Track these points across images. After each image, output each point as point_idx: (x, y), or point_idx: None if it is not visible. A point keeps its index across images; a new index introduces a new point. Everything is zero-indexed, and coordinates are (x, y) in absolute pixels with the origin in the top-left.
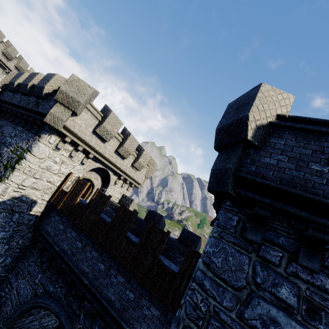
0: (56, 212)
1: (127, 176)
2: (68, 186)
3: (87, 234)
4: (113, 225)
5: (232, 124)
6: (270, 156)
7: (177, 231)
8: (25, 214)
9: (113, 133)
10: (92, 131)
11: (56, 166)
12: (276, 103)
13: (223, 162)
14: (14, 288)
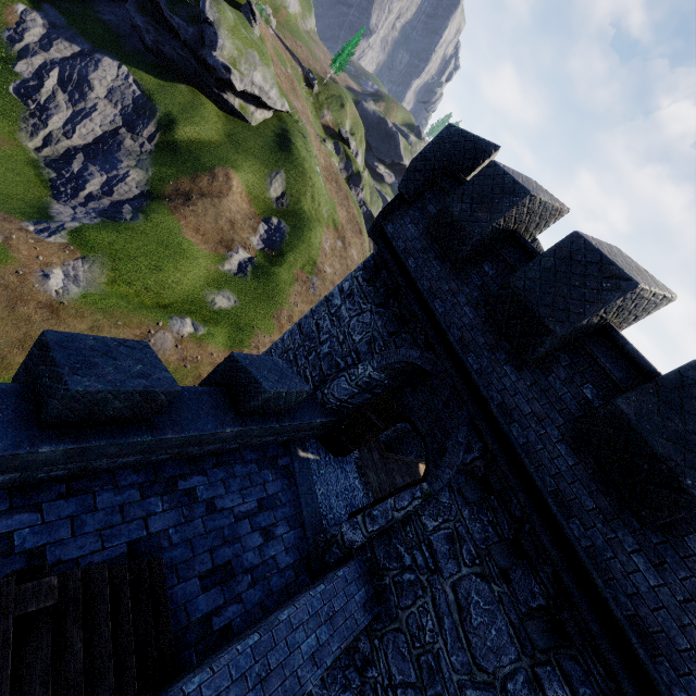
0: None
1: None
2: None
3: None
4: None
5: None
6: None
7: (260, 70)
8: None
9: None
10: None
11: None
12: None
13: None
14: None
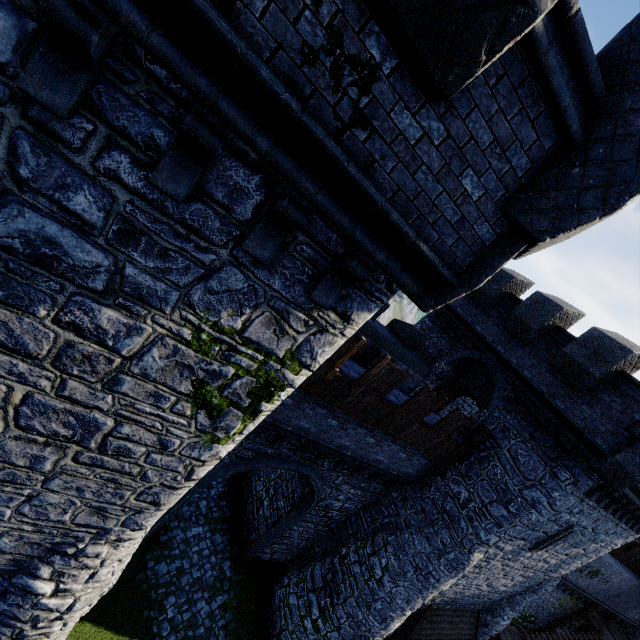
0: None
1: None
2: None
3: (358, 419)
4: (405, 410)
5: None
6: None
7: None
8: None
9: None
10: None
11: None
12: None
13: (636, 468)
14: None
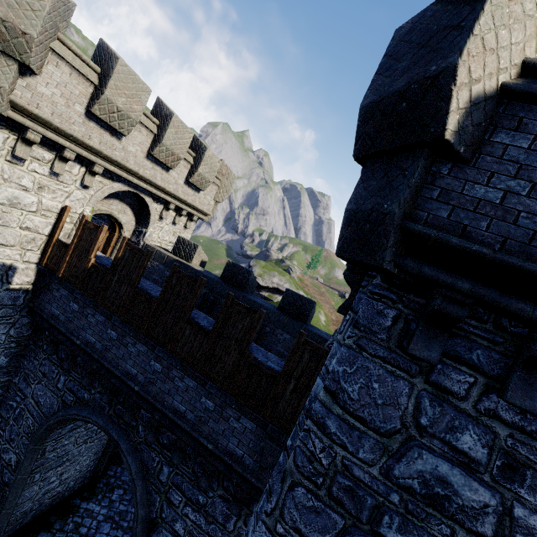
0: (58, 281)
1: (180, 202)
2: (68, 233)
3: (122, 319)
4: (165, 303)
5: (404, 93)
6: (489, 181)
7: (277, 277)
8: (1, 290)
9: (133, 116)
10: (84, 112)
11: (29, 196)
12: (530, 24)
13: (376, 195)
14: (29, 396)
